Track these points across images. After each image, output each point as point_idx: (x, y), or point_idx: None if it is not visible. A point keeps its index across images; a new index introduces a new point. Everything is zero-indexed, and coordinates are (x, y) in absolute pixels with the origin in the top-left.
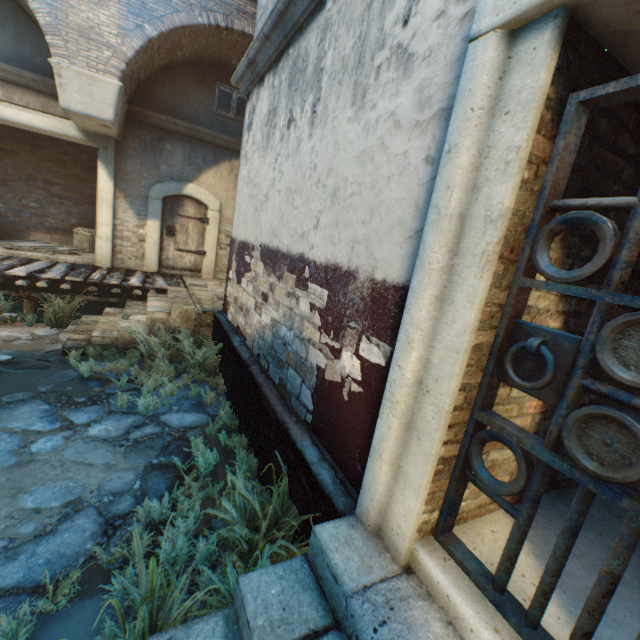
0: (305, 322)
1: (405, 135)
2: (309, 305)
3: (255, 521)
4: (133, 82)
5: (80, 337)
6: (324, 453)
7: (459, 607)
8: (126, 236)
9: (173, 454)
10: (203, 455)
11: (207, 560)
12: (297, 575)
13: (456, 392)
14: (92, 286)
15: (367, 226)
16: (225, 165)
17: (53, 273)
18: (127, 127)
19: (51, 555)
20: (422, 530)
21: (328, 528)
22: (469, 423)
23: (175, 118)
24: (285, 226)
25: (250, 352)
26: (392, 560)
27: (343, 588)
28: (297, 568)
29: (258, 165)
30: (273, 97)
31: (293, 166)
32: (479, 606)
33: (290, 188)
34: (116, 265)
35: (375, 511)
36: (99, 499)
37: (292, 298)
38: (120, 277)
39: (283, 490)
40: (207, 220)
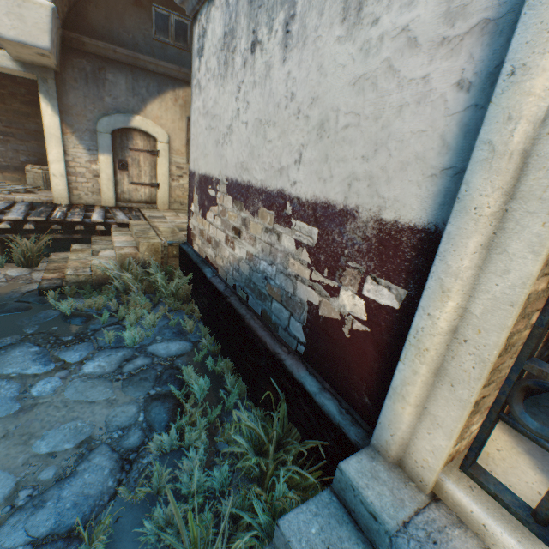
0: (290, 259)
1: (425, 55)
2: (294, 242)
3: (260, 444)
4: (64, 3)
5: (53, 276)
6: (323, 383)
7: (499, 537)
8: (80, 172)
9: (167, 383)
10: (196, 383)
11: (222, 483)
12: (329, 510)
13: (502, 343)
14: (55, 225)
15: (369, 162)
16: (169, 95)
17: (14, 214)
18: (64, 56)
19: (77, 498)
20: (445, 461)
21: (352, 464)
22: (512, 372)
23: (113, 45)
24: (257, 160)
25: (225, 283)
26: (418, 489)
27: (385, 527)
28: (327, 502)
29: (216, 95)
30: (228, 16)
31: (262, 95)
32: (517, 534)
33: (260, 119)
34: (74, 201)
35: (396, 445)
36: (109, 436)
37: (271, 234)
38: (81, 214)
39: (282, 414)
40: (157, 152)
